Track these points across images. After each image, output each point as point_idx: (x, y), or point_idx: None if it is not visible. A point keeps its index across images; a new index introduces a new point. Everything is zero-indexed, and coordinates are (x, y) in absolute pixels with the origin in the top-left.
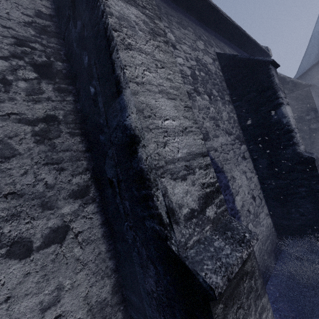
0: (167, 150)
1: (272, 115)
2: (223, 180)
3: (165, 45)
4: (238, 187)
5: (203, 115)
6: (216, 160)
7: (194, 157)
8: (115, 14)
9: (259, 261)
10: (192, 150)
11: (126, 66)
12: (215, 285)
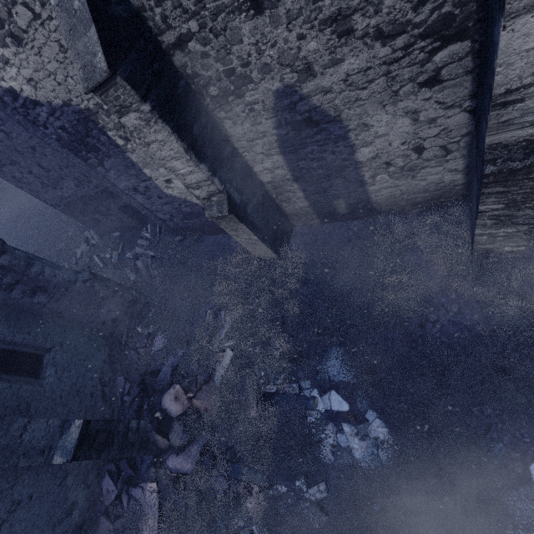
0: (187, 181)
1: (497, 18)
2: (335, 132)
3: (157, 125)
4: (374, 137)
5: (299, 31)
6: (325, 107)
7: (200, 182)
8: (132, 129)
9: (382, 203)
10: (198, 180)
11: (154, 154)
12: (206, 216)
